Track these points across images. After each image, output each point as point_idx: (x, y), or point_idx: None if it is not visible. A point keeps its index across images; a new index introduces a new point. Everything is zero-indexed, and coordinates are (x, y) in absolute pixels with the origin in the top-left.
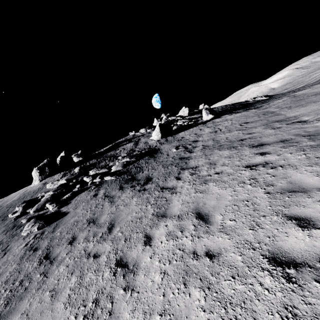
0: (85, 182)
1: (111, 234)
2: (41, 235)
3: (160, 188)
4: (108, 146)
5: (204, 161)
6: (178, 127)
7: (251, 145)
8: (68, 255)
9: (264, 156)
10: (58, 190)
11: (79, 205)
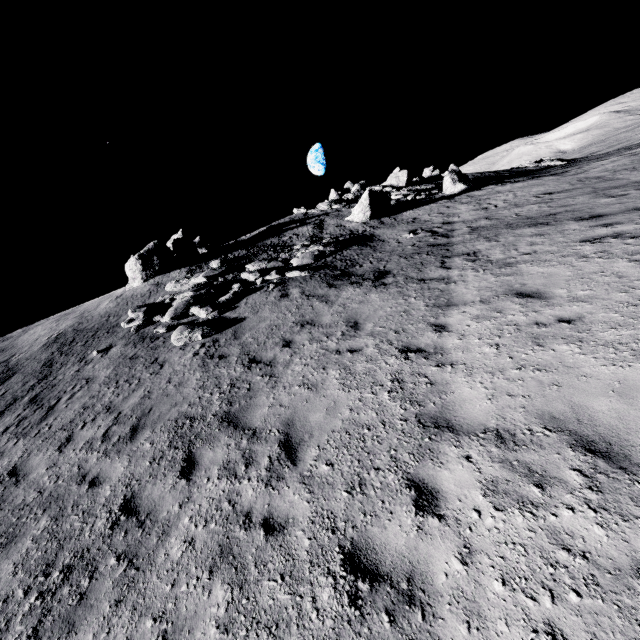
0: (246, 281)
1: (362, 330)
2: (215, 343)
3: (418, 280)
4: (255, 232)
5: (488, 245)
6: (398, 203)
7: (578, 218)
8: (294, 357)
9: (611, 227)
10: (202, 290)
11: (259, 308)
